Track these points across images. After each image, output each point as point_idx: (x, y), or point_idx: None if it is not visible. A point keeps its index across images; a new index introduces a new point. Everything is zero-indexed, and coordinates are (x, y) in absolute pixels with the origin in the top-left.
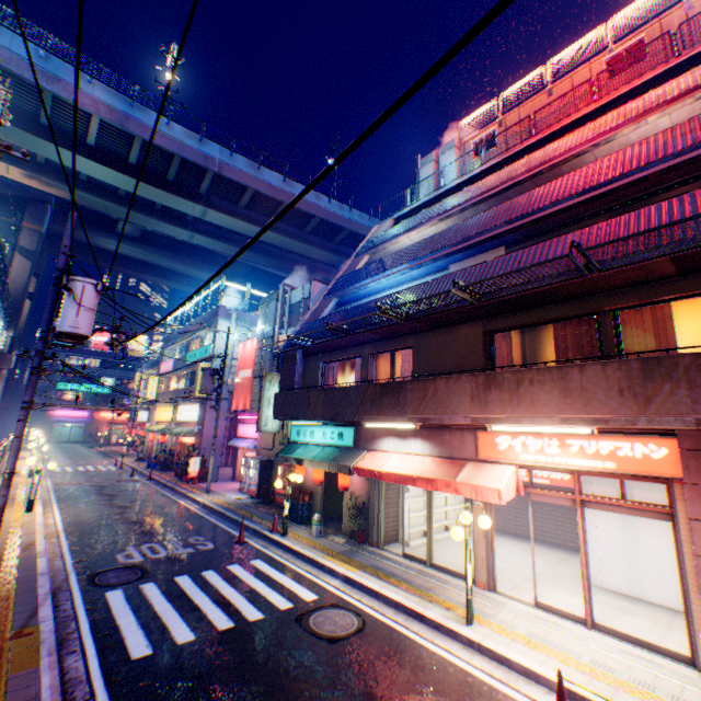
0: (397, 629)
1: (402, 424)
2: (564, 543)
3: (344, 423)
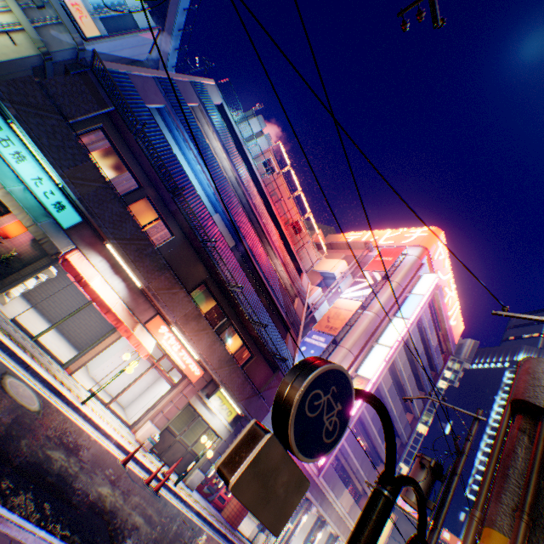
0: (54, 403)
1: (135, 276)
2: (70, 336)
3: (77, 205)
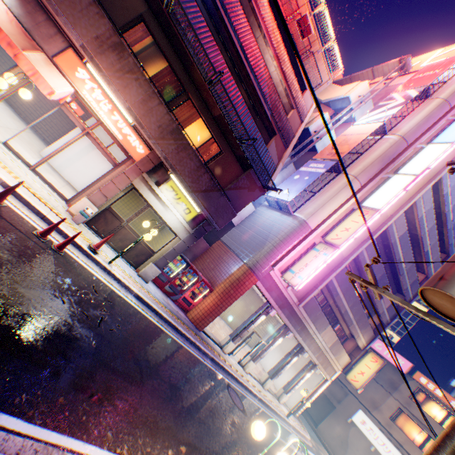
0: None
1: None
2: (35, 127)
3: None
